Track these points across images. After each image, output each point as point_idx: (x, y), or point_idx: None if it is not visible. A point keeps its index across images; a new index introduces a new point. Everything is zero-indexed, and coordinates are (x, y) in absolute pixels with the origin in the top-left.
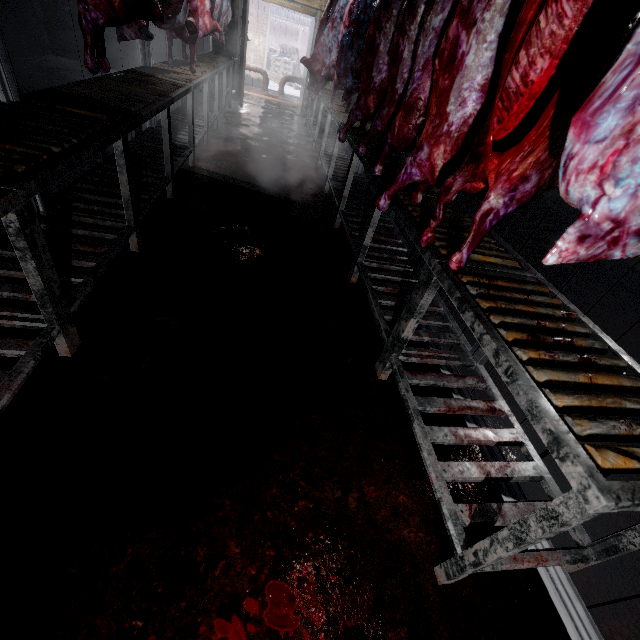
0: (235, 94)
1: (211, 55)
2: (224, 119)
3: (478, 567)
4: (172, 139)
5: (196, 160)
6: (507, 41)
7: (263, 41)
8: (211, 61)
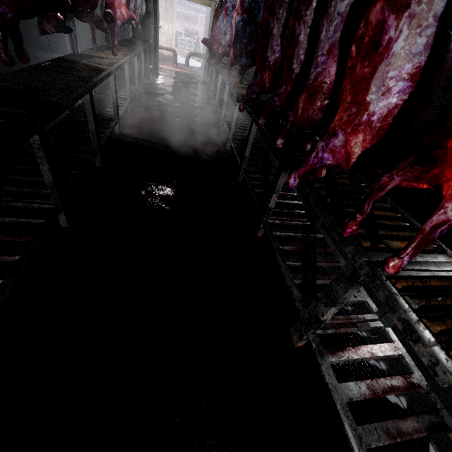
0: (152, 68)
1: (131, 40)
2: (144, 90)
3: None
4: (100, 112)
5: (121, 128)
6: (445, 27)
7: (171, 26)
8: (131, 45)
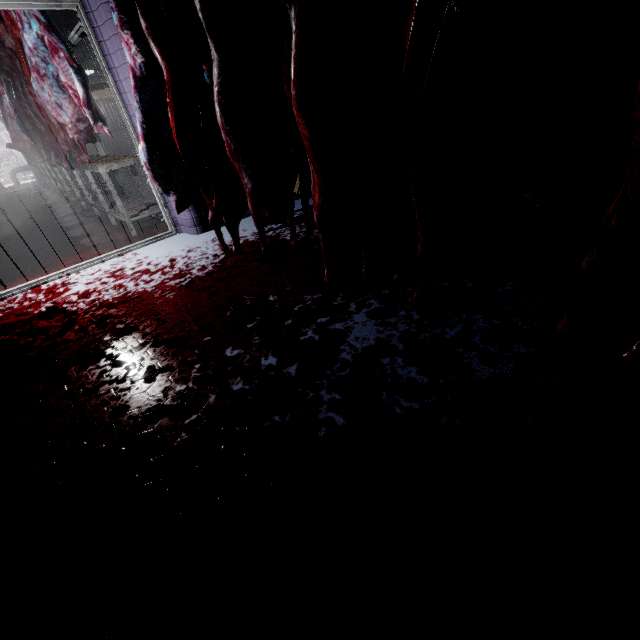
0: None
1: None
2: None
3: (125, 216)
4: None
5: None
6: None
7: None
8: None
